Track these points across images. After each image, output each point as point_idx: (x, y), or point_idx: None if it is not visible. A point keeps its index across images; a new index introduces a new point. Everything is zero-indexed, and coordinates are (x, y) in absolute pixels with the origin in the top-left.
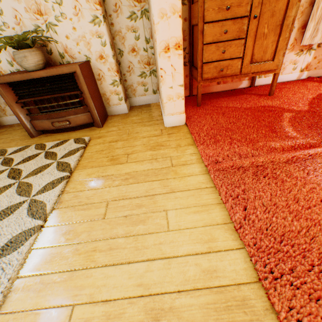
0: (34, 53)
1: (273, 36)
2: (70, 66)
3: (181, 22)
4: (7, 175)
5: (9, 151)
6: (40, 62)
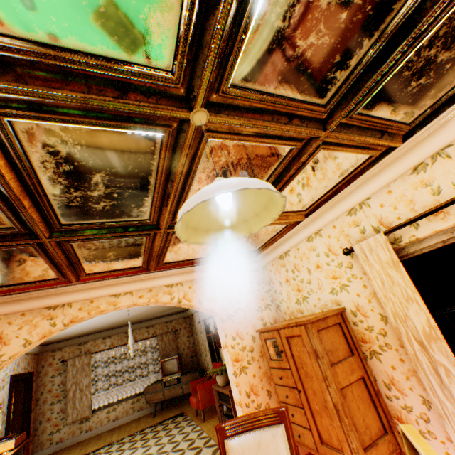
0: (221, 377)
1: (327, 416)
2: (228, 388)
3: (239, 388)
4: (180, 453)
5: (203, 434)
6: (223, 381)
